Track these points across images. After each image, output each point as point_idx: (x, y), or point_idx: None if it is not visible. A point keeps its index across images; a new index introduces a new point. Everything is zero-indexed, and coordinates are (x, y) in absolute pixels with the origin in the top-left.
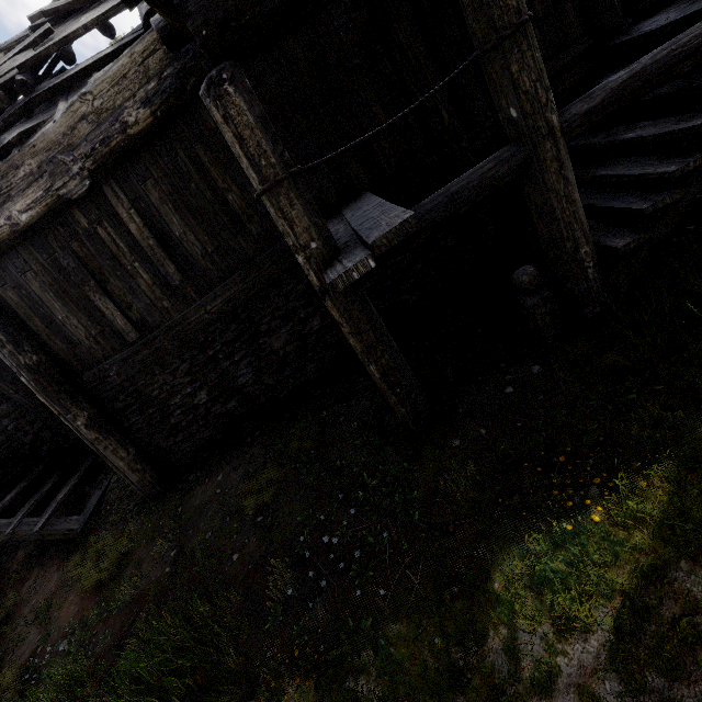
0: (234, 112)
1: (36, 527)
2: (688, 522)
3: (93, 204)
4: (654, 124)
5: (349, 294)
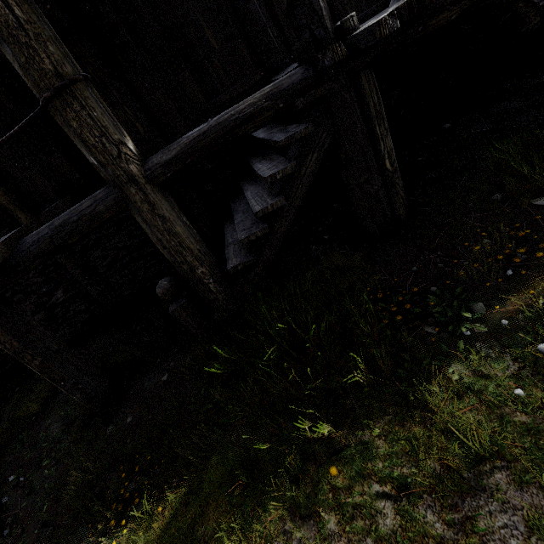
0: None
1: None
2: None
3: None
4: (273, 160)
5: None
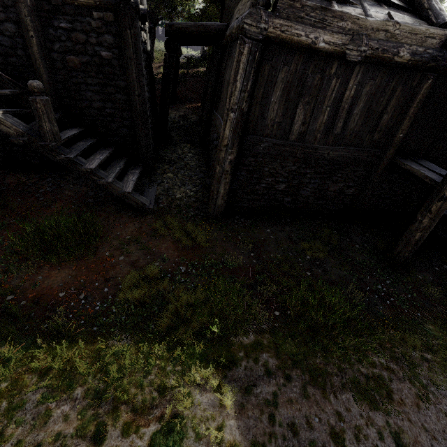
0: None
1: (126, 189)
2: None
3: (345, 67)
4: None
5: None
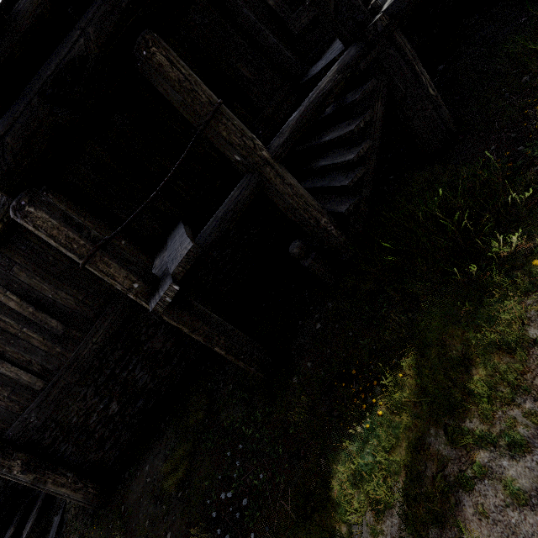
0: (39, 222)
1: None
2: (427, 397)
3: None
4: (337, 128)
5: (176, 307)
